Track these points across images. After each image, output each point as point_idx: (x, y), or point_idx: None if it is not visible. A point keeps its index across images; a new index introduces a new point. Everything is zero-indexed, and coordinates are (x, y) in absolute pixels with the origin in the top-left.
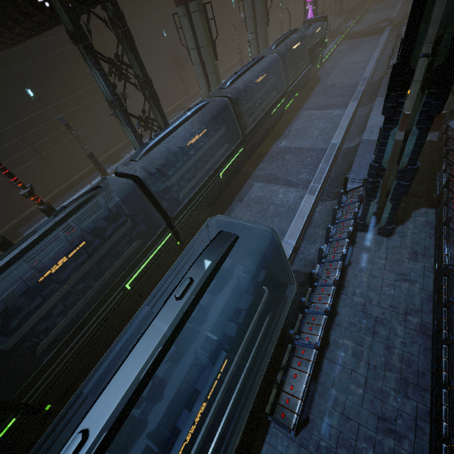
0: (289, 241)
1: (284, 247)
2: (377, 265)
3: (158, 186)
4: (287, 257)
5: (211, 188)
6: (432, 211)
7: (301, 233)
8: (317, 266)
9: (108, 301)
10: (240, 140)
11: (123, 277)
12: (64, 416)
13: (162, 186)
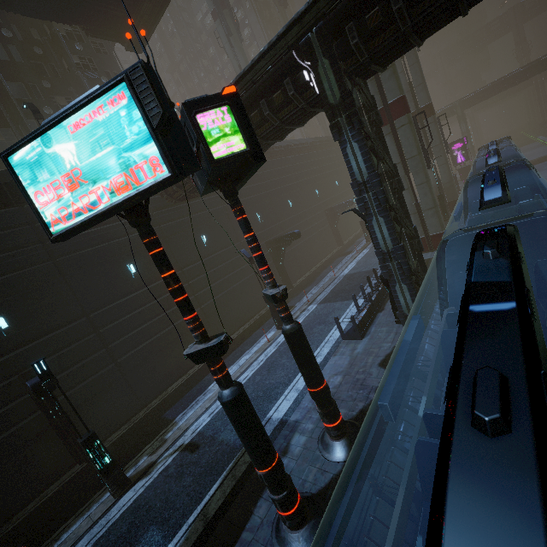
0: None
1: None
2: None
3: None
4: None
5: None
6: None
7: None
8: None
9: None
10: None
11: None
12: None
13: None
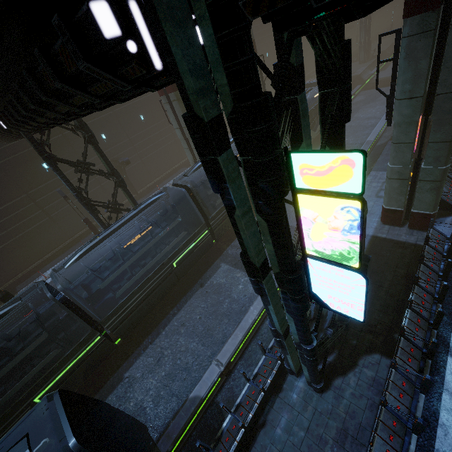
0: (219, 362)
1: (212, 369)
2: (293, 438)
3: (97, 284)
4: (209, 387)
5: (159, 279)
6: (386, 362)
7: (242, 348)
8: (228, 416)
9: (8, 420)
10: (202, 224)
11: (30, 392)
12: None
13: (96, 287)
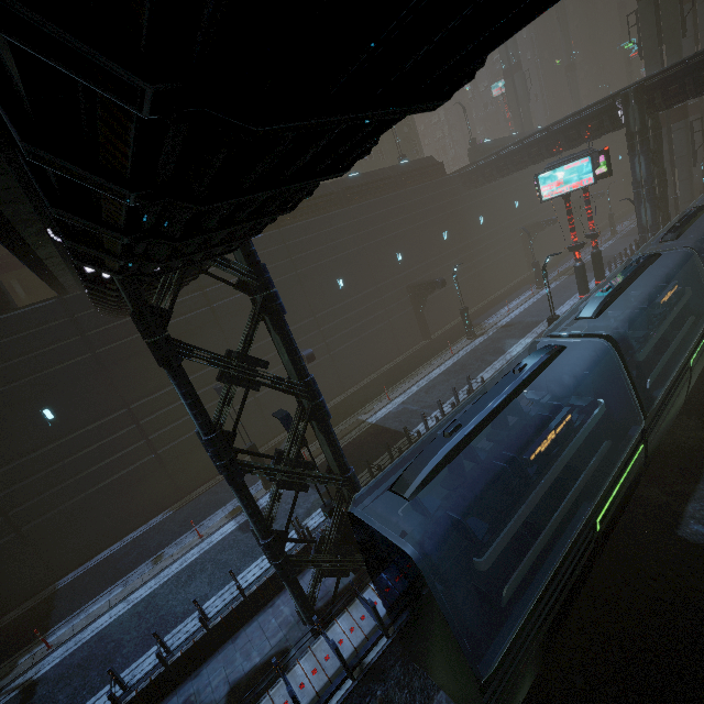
0: None
1: None
2: None
3: None
4: None
5: None
6: None
7: None
8: None
9: None
10: None
11: None
12: (699, 381)
13: None
